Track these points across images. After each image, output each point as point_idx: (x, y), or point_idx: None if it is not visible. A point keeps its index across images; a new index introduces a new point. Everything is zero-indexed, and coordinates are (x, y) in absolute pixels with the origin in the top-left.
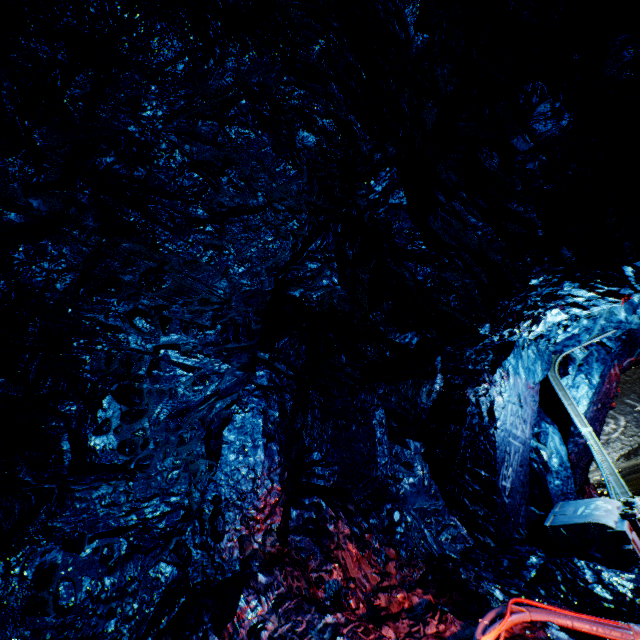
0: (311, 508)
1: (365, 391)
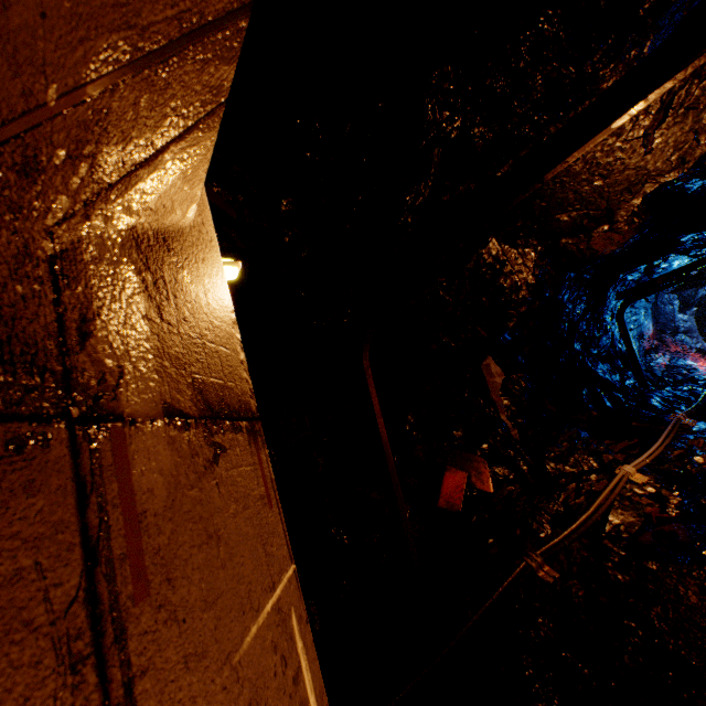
0: (658, 335)
1: (672, 295)
